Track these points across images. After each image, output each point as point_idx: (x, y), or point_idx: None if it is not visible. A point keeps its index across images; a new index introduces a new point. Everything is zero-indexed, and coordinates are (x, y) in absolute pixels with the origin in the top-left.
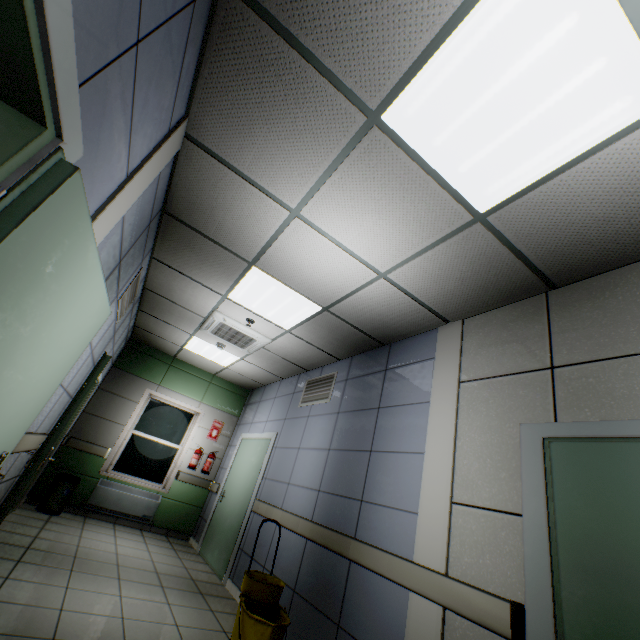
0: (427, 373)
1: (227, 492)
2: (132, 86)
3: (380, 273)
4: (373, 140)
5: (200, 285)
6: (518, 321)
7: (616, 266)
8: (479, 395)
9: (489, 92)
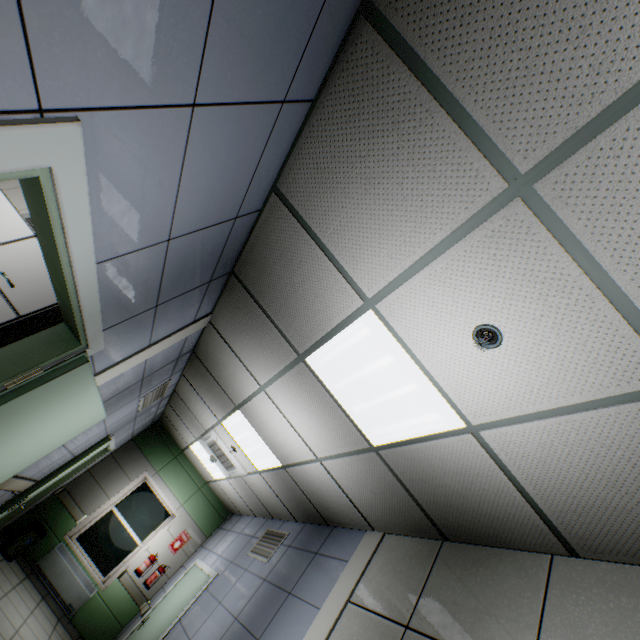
0: (336, 575)
1: (149, 620)
2: (153, 317)
3: (318, 457)
4: (302, 368)
5: (206, 405)
6: (413, 559)
7: (488, 543)
8: (352, 624)
9: (359, 373)
